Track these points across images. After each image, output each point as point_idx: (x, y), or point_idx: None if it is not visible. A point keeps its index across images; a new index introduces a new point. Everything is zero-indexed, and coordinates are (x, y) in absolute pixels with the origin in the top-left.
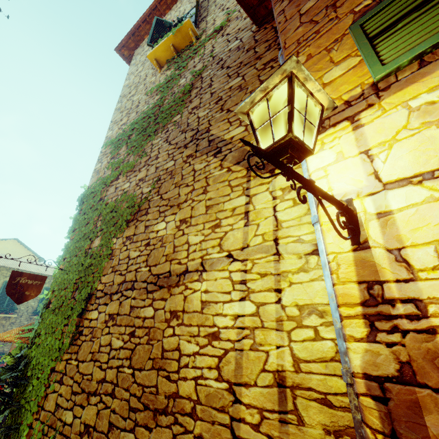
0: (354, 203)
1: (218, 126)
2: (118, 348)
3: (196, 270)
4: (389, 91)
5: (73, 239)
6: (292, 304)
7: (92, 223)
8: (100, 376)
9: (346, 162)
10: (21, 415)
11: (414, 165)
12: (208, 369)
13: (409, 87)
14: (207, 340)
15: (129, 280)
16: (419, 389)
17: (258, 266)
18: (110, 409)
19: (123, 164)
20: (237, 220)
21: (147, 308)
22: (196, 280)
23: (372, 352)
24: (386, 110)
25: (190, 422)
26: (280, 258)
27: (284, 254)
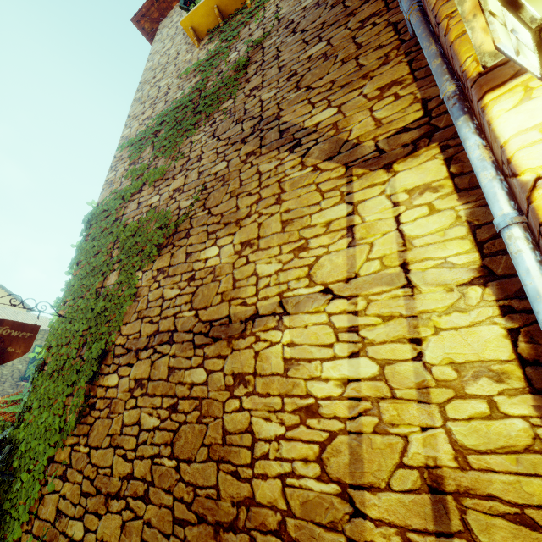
0: None
1: (293, 110)
2: (151, 428)
3: (272, 313)
4: None
5: (78, 275)
6: (443, 361)
7: (104, 252)
8: (124, 471)
9: None
10: (4, 525)
11: None
12: (303, 462)
13: None
14: (298, 417)
15: (164, 329)
16: None
17: (378, 305)
18: (143, 520)
19: (148, 171)
20: (335, 239)
21: (196, 370)
22: (273, 328)
23: None
24: None
25: None
26: (414, 293)
27: (421, 286)
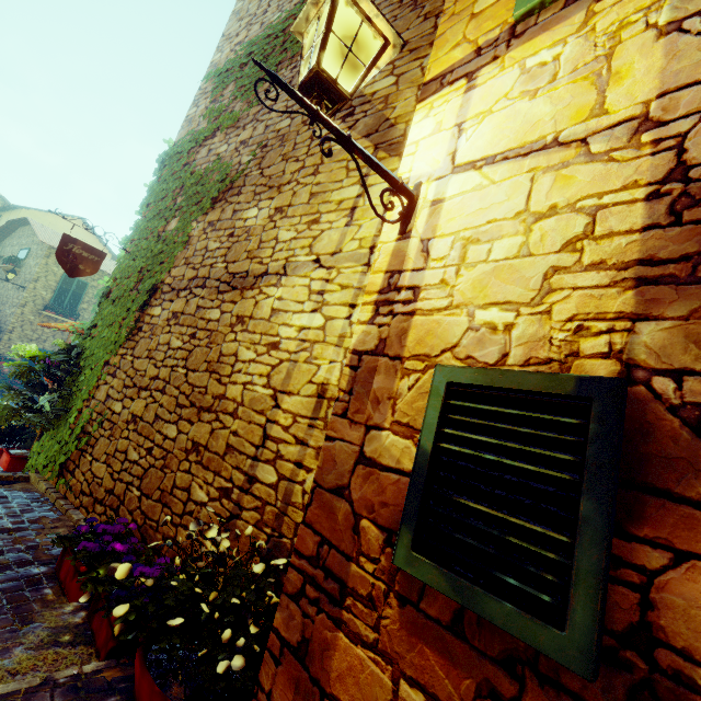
0: (421, 188)
1: None
2: (176, 348)
3: (276, 273)
4: (521, 40)
5: (145, 216)
6: None
7: (171, 197)
8: (154, 374)
9: (439, 137)
10: (72, 401)
11: (488, 146)
12: (260, 376)
13: (539, 37)
14: (266, 349)
15: (201, 276)
16: (382, 358)
17: (343, 277)
18: (159, 403)
19: (225, 114)
20: (340, 217)
21: (215, 310)
22: (273, 285)
23: (366, 333)
24: (504, 69)
25: (230, 420)
26: (368, 271)
27: None
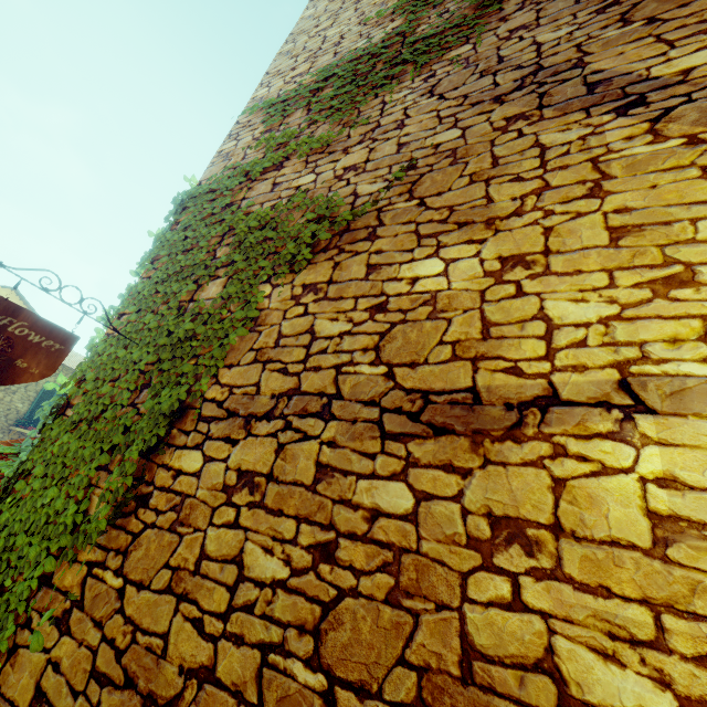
0: None
1: (619, 53)
2: (267, 581)
3: (599, 402)
4: None
5: (151, 276)
6: None
7: (204, 248)
8: (194, 656)
9: None
10: None
11: None
12: None
13: None
14: None
15: (312, 390)
16: None
17: None
18: None
19: (296, 141)
20: None
21: (385, 483)
22: (606, 436)
23: None
24: None
25: None
26: None
27: None
